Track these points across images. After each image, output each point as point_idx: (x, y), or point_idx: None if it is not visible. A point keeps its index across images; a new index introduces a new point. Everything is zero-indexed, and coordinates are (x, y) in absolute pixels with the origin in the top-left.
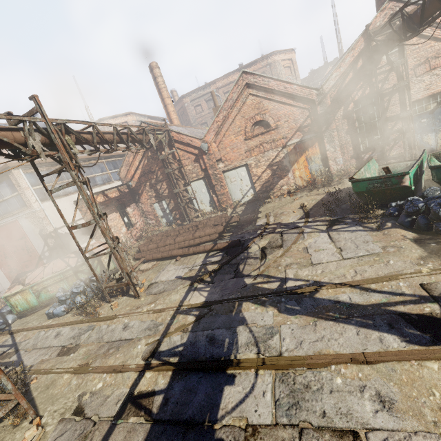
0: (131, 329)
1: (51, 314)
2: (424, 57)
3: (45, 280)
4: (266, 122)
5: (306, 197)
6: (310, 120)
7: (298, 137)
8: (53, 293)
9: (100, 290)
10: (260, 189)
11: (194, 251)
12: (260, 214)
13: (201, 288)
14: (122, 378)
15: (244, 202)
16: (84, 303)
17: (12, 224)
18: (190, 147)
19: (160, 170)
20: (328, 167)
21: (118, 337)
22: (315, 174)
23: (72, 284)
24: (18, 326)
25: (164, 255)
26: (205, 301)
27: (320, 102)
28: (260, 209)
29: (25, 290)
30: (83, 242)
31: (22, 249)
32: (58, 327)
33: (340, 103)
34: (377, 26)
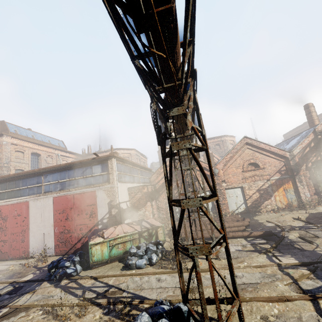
0: (244, 277)
1: (134, 265)
2: None
3: (119, 237)
4: (256, 164)
5: (292, 214)
6: (285, 167)
7: (278, 176)
8: (120, 250)
9: (163, 254)
10: (251, 204)
11: (233, 235)
12: (260, 221)
13: (280, 255)
14: (295, 305)
15: (238, 212)
16: (157, 261)
17: (90, 193)
18: (205, 169)
19: (179, 180)
20: (299, 197)
21: (238, 281)
22: (291, 201)
23: (134, 246)
24: (95, 274)
25: (206, 235)
26: (300, 262)
27: (292, 159)
28: (255, 218)
29: (104, 242)
30: (126, 218)
31: (86, 214)
32: (151, 275)
33: (303, 162)
34: (320, 130)
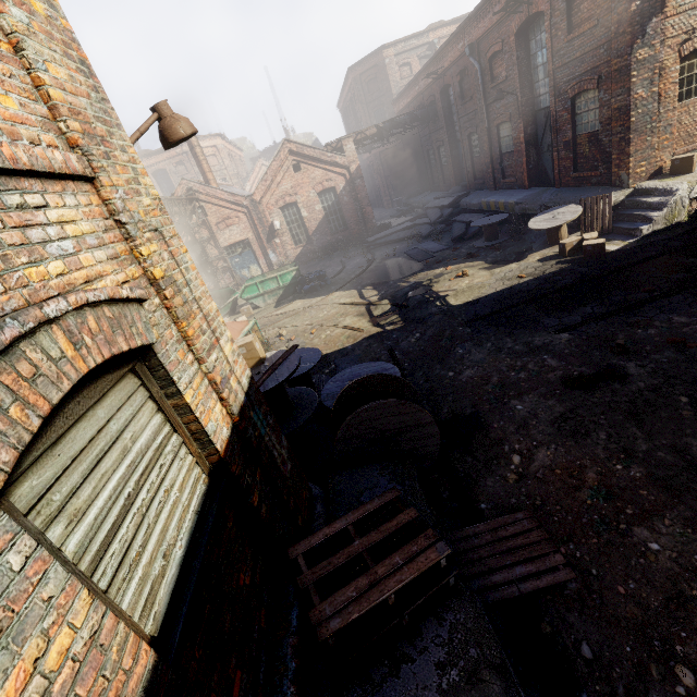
0: None
1: None
2: (221, 218)
3: None
4: None
5: None
6: None
7: None
8: None
9: None
10: None
11: None
12: None
13: None
14: None
15: None
16: None
17: None
18: None
19: None
20: None
21: None
22: None
23: None
24: None
25: None
26: None
27: None
28: None
29: None
30: None
31: None
32: None
33: None
34: (180, 195)
